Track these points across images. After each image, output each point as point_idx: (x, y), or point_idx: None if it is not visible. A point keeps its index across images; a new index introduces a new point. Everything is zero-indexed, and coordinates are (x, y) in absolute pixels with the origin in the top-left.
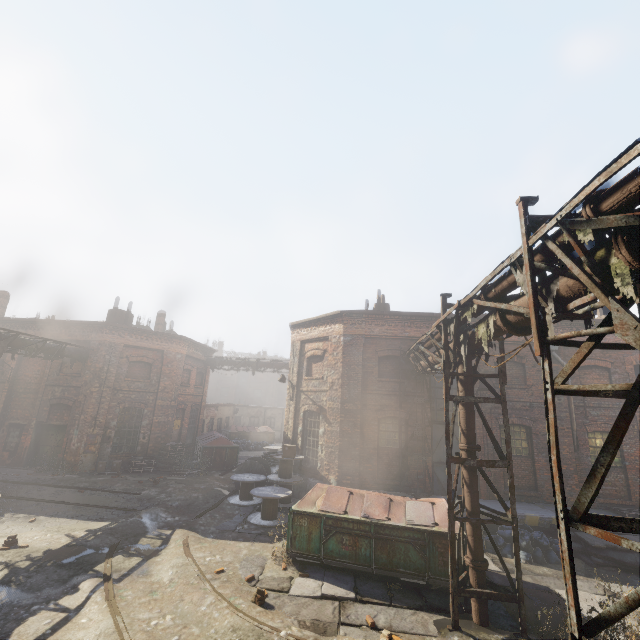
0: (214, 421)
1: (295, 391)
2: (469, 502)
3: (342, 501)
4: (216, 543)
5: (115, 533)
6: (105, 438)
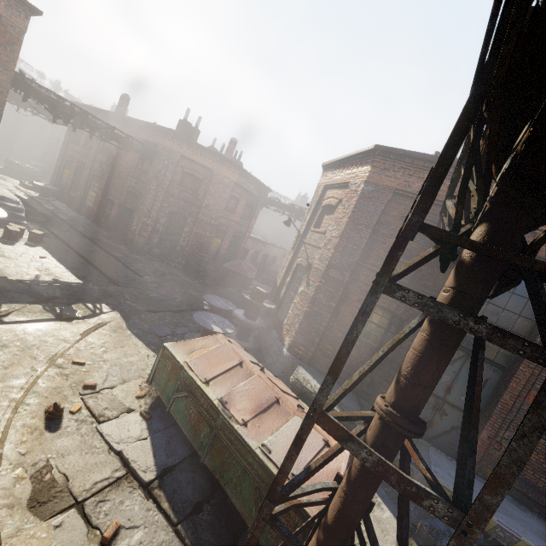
0: (259, 255)
1: (298, 240)
2: (335, 508)
3: (219, 367)
4: (128, 338)
5: (66, 290)
6: (155, 230)
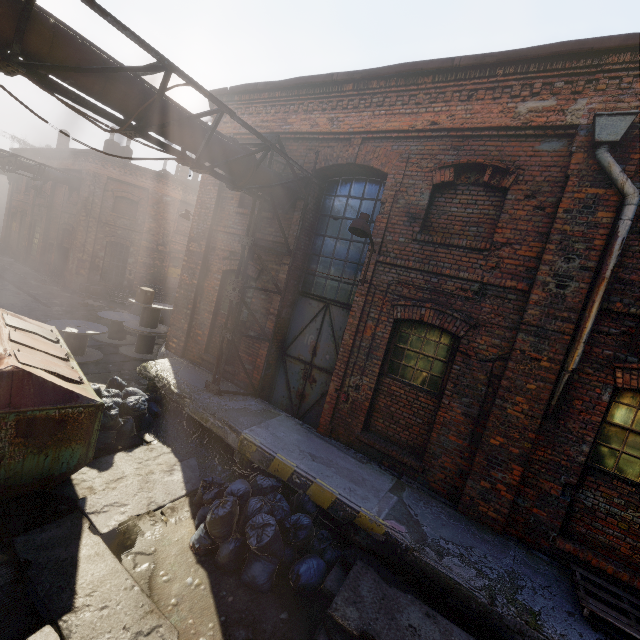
0: None
1: None
2: None
3: None
4: None
5: None
6: (95, 266)
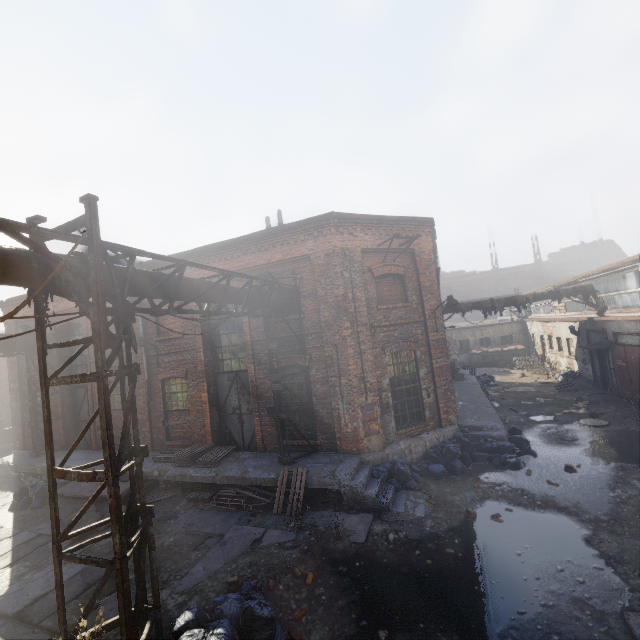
0: None
1: None
2: None
3: None
4: None
5: None
6: None
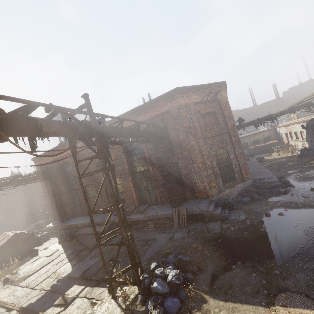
0: None
1: None
2: None
3: None
4: None
5: None
6: (26, 214)
